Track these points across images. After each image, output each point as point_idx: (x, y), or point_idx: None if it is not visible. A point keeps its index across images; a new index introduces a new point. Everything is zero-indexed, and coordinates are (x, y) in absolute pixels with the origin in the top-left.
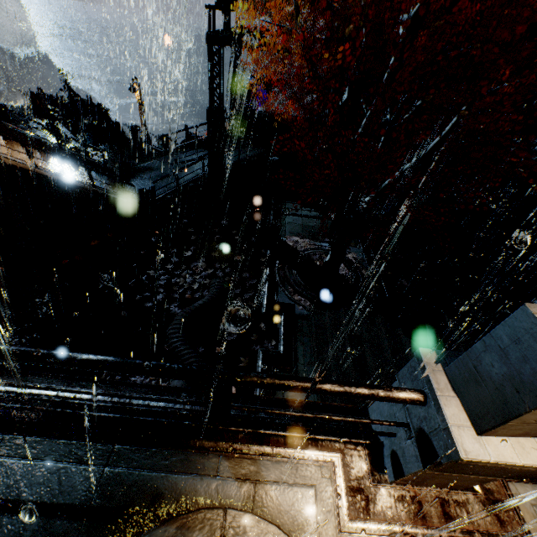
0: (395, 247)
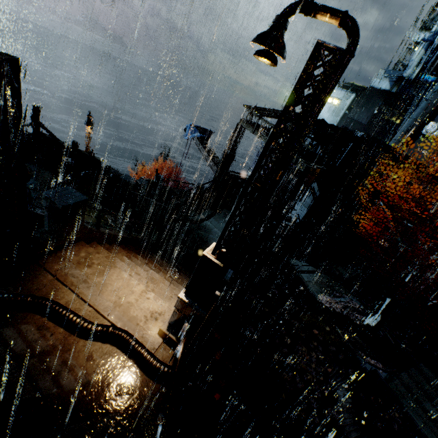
0: (363, 290)
